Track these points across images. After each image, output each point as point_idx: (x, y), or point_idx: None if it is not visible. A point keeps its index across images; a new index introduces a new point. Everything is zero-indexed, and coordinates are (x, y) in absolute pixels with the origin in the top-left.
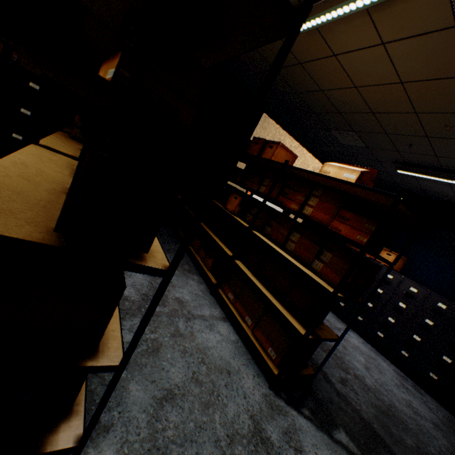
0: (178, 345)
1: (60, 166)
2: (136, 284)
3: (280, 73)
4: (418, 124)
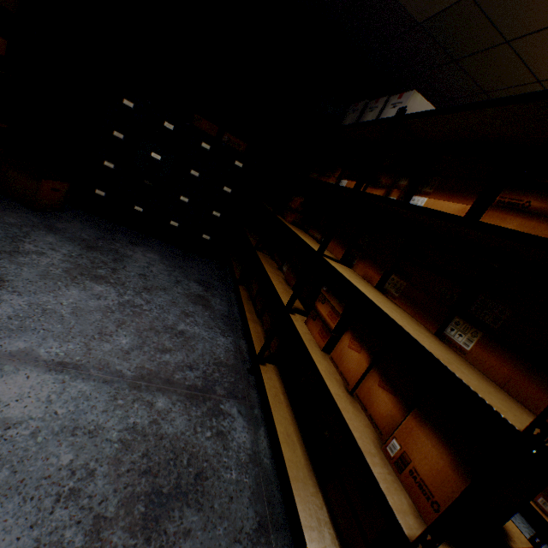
0: None
1: (369, 287)
2: None
3: None
4: None
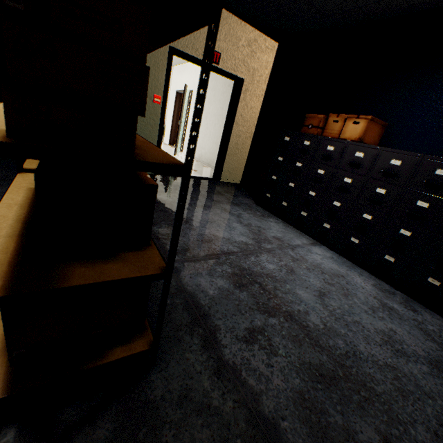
0: None
1: None
2: None
3: None
4: None
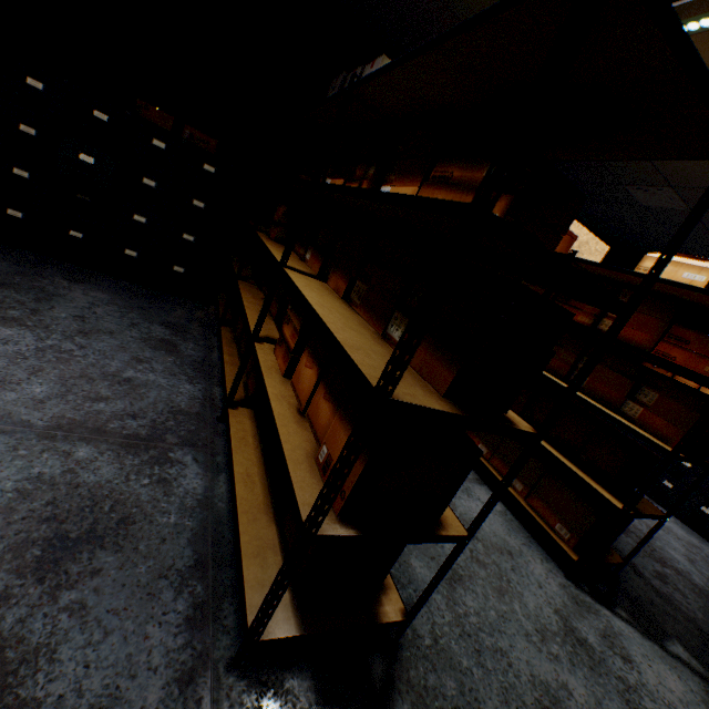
0: None
1: (330, 297)
2: None
3: None
4: None
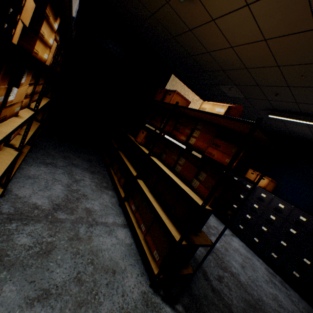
0: (72, 248)
1: None
2: (52, 196)
3: (178, 40)
4: (281, 76)
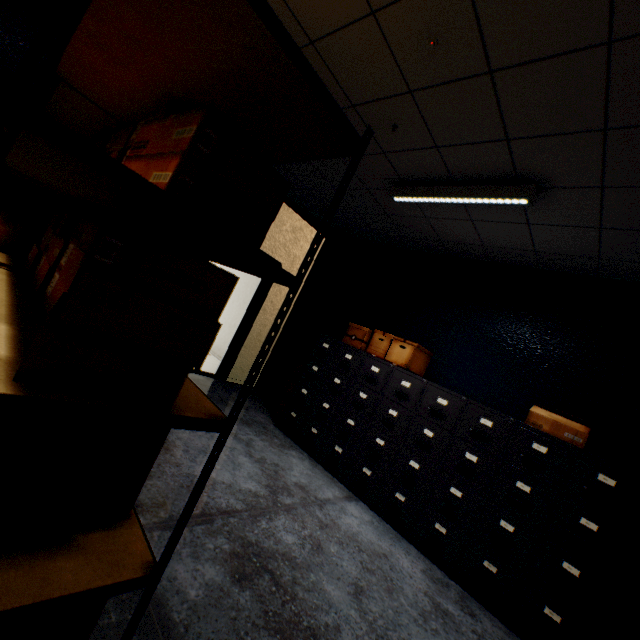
0: None
1: None
2: None
3: None
4: (388, 55)
